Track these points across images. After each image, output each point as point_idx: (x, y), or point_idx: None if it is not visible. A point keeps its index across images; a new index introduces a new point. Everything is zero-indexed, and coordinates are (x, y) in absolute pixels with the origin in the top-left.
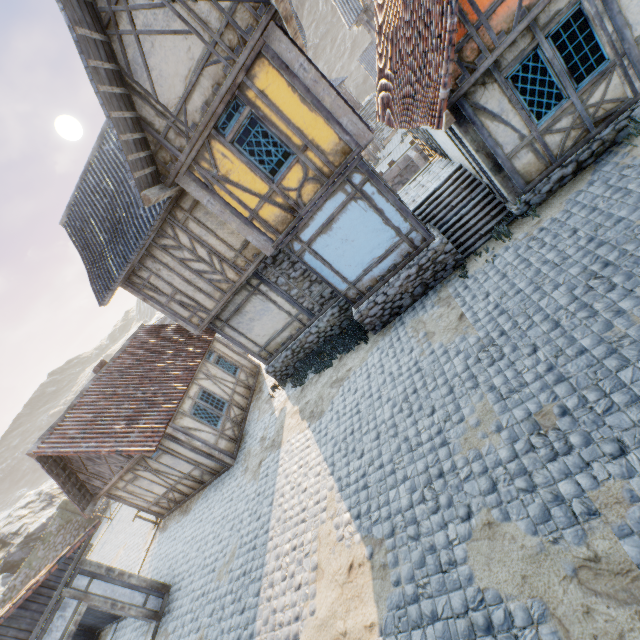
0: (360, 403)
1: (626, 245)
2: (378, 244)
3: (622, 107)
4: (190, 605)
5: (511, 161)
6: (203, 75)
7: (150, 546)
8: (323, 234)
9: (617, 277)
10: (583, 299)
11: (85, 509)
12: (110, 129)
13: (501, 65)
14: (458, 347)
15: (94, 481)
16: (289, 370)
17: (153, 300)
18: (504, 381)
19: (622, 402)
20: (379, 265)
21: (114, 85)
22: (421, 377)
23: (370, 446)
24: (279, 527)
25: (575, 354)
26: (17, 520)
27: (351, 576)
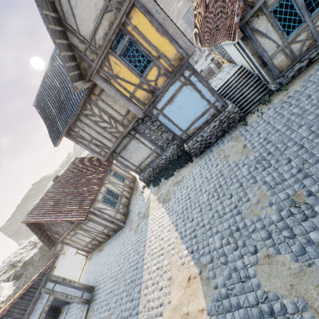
0: (190, 193)
1: None
2: (198, 109)
3: None
4: (105, 297)
5: (271, 60)
6: (103, 18)
7: (84, 267)
8: (169, 105)
9: None
10: (317, 132)
11: (51, 249)
12: (56, 54)
13: (267, 4)
14: (244, 162)
15: (55, 235)
16: (151, 178)
17: (81, 143)
18: (272, 178)
19: None
20: (198, 121)
21: (56, 25)
22: (223, 178)
23: (197, 215)
24: (149, 258)
25: (314, 162)
26: (19, 255)
27: (189, 283)
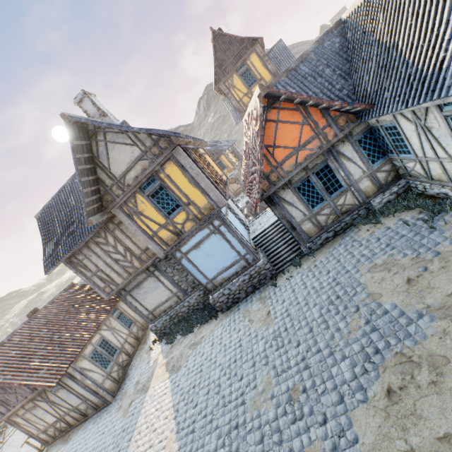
0: (203, 364)
1: (347, 288)
2: (227, 259)
3: (354, 208)
4: None
5: (300, 225)
6: (138, 164)
7: None
8: (195, 249)
9: (341, 306)
10: (325, 316)
11: None
12: None
13: (292, 181)
14: (263, 334)
15: (0, 407)
16: (166, 330)
17: (82, 273)
18: (281, 363)
19: (330, 388)
20: (227, 271)
21: (87, 163)
22: (240, 351)
23: (202, 399)
24: None
25: (315, 351)
26: None
27: None
